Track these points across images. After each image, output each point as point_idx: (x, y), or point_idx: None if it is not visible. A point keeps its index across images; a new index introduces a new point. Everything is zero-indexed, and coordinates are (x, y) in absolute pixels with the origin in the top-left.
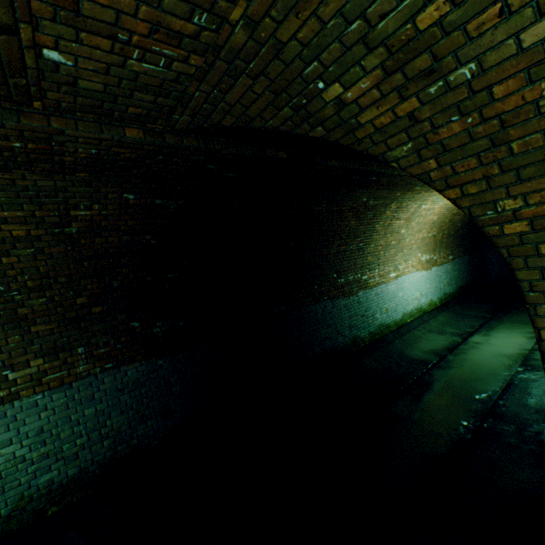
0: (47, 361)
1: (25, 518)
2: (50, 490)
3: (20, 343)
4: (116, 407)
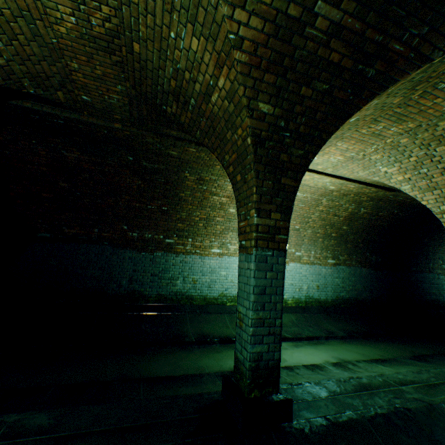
0: (346, 257)
1: (336, 303)
2: (342, 299)
3: (343, 248)
4: (358, 281)
